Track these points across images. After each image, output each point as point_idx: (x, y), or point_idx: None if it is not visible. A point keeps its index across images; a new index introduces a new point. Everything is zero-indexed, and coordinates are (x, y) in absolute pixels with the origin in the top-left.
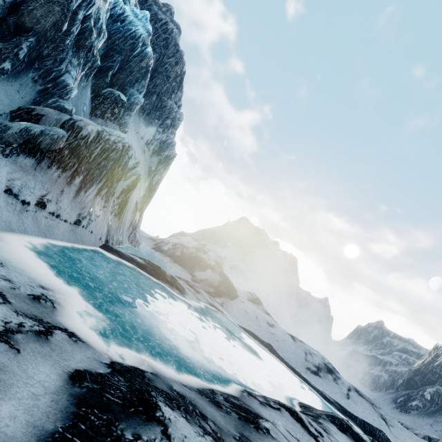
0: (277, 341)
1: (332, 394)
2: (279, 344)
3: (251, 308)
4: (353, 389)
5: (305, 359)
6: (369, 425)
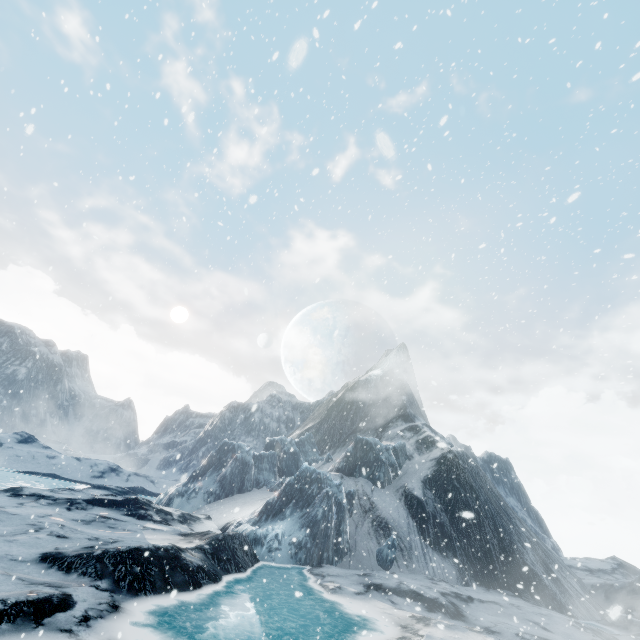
0: (61, 468)
1: (114, 484)
2: (63, 470)
3: (24, 450)
4: (133, 474)
5: (91, 471)
6: (134, 487)
